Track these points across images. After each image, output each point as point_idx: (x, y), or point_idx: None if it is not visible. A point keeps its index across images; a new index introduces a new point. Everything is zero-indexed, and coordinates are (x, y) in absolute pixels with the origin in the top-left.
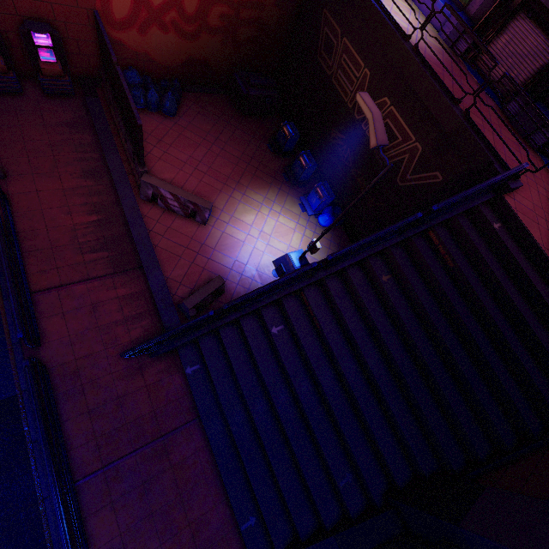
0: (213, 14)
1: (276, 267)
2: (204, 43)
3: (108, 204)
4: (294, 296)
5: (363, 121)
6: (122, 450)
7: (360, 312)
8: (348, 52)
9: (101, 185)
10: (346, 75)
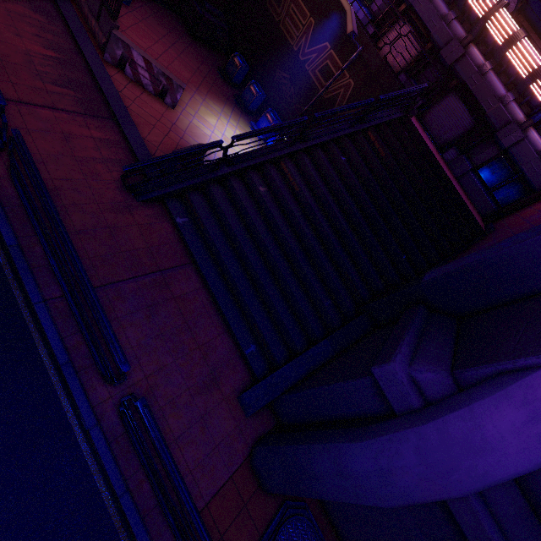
0: None
1: None
2: None
3: (67, 48)
4: (275, 166)
5: (306, 62)
6: (120, 275)
7: (327, 183)
8: (296, 3)
9: (55, 27)
10: (293, 22)
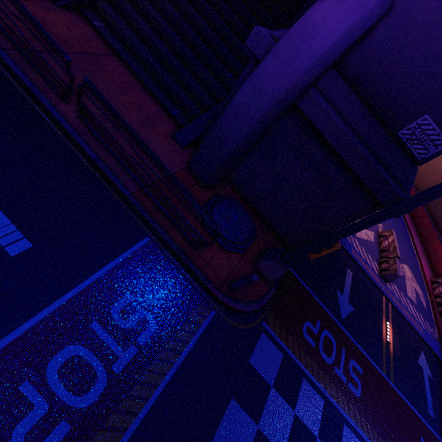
0: None
1: None
2: None
3: None
4: None
5: None
6: None
7: None
8: None
9: None
10: None
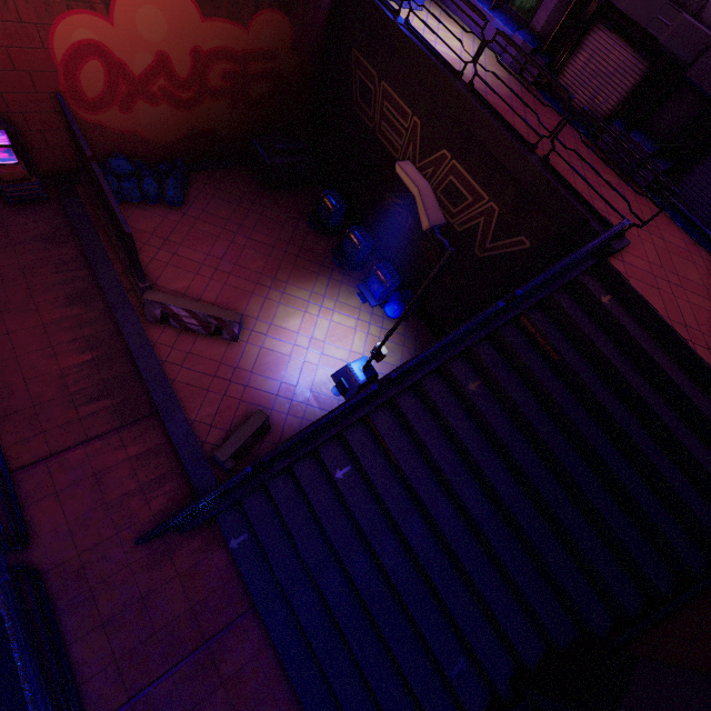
0: (213, 74)
1: (336, 382)
2: (208, 109)
3: (105, 335)
4: (359, 424)
5: None
6: (153, 671)
7: (448, 435)
8: (390, 99)
9: (93, 311)
10: (392, 127)
